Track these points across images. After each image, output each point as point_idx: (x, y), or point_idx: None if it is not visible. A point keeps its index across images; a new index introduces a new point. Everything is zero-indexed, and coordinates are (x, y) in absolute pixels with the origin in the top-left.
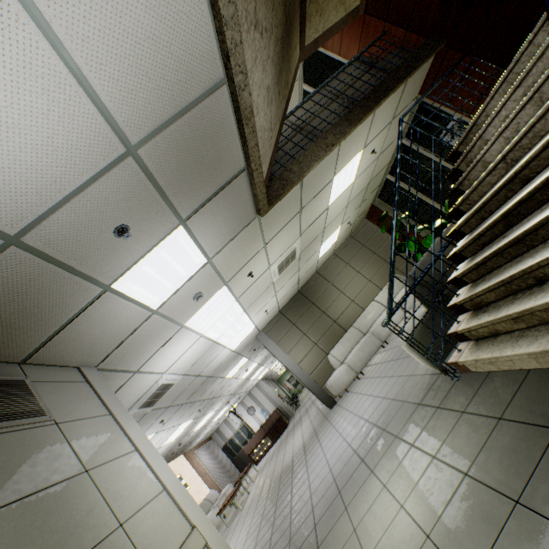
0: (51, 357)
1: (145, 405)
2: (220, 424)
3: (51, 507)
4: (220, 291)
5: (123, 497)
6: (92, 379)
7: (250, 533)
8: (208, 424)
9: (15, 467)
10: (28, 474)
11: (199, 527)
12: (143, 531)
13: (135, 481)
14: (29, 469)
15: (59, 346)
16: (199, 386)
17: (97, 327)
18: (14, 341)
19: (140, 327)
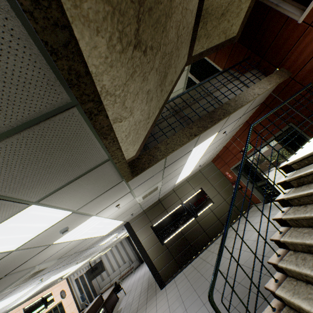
0: None
1: None
2: None
3: None
4: None
5: None
6: None
7: None
8: None
9: None
10: None
11: None
12: None
13: None
14: None
15: None
16: None
17: None
18: None
19: None
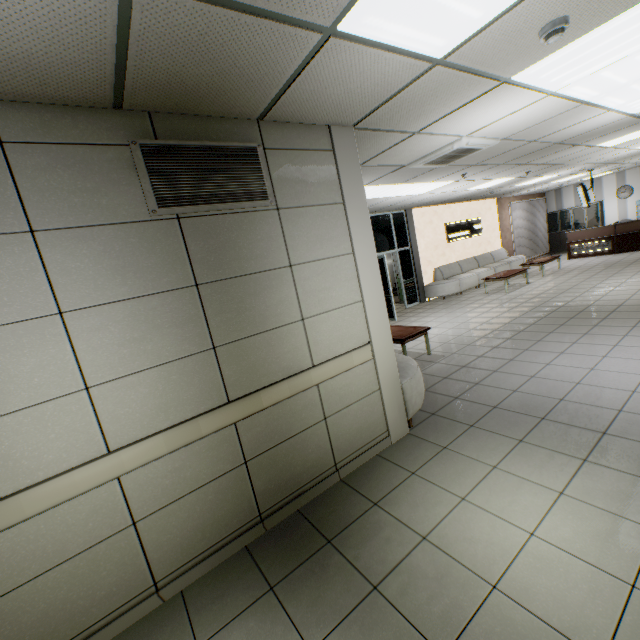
0: (289, 116)
1: (433, 163)
2: (566, 186)
3: (250, 291)
4: (639, 7)
5: (314, 298)
6: (338, 149)
7: (480, 327)
8: (541, 183)
9: (230, 250)
10: (239, 259)
11: (375, 344)
12: (320, 330)
13: (334, 286)
14: (240, 254)
15: (293, 107)
16: (532, 152)
17: (335, 87)
18: (236, 103)
19: (410, 85)
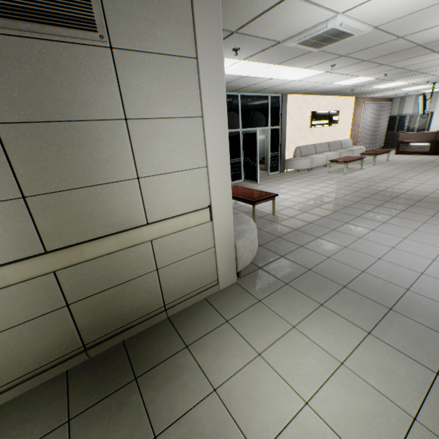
0: None
1: (307, 44)
2: (410, 95)
3: (72, 140)
4: None
5: (153, 158)
6: None
7: (318, 198)
8: (393, 89)
9: (42, 87)
10: (55, 101)
11: (215, 208)
12: (158, 190)
13: (177, 148)
14: (58, 95)
15: None
16: (396, 51)
17: None
18: None
19: None
